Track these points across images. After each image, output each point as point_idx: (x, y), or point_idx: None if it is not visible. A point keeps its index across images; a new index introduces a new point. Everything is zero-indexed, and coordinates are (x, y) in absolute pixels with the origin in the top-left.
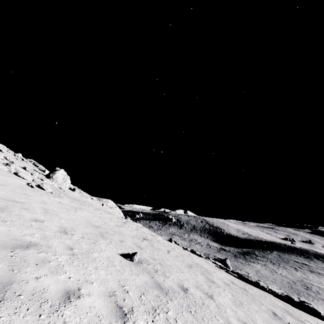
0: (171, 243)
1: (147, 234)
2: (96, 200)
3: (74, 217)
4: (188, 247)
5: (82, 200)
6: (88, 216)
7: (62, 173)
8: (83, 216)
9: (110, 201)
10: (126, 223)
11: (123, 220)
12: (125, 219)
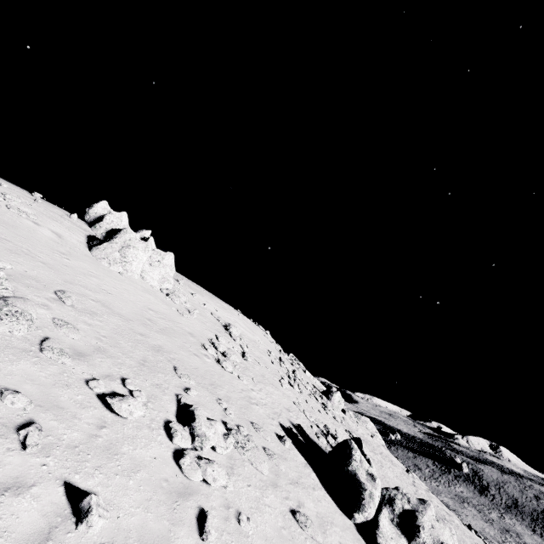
0: (471, 533)
1: (442, 510)
2: (354, 417)
3: (394, 483)
4: (497, 542)
5: (364, 438)
6: (395, 478)
7: (338, 395)
8: (394, 480)
9: (369, 421)
10: (415, 485)
11: (410, 480)
12: (407, 473)
